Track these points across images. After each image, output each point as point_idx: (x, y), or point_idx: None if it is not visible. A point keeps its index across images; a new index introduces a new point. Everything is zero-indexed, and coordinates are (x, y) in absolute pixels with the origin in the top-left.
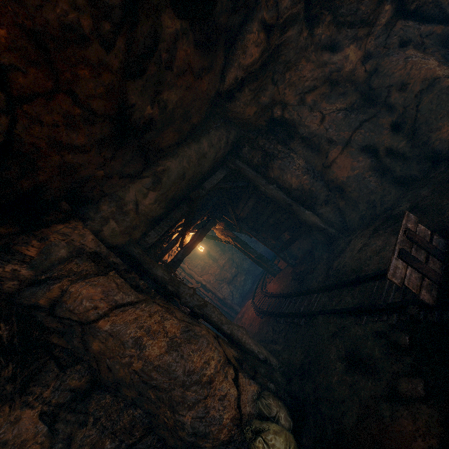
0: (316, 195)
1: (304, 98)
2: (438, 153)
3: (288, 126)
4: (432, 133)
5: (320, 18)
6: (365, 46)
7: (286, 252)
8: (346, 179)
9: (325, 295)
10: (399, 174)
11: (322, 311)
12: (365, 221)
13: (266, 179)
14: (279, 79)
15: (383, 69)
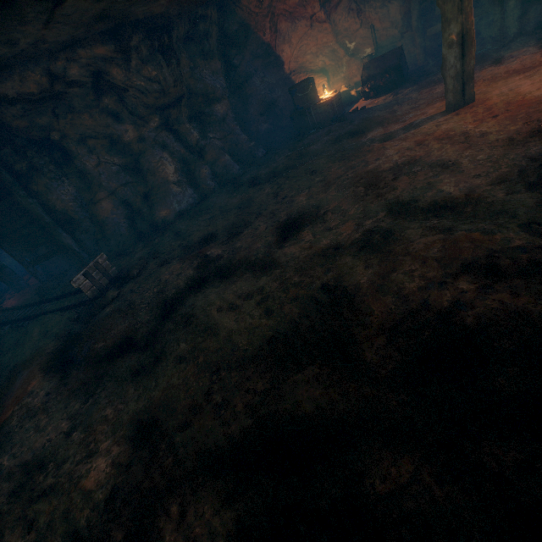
0: (79, 222)
1: (85, 139)
2: (157, 224)
3: (67, 152)
4: (157, 211)
5: (109, 93)
6: (142, 132)
7: (42, 268)
8: (106, 219)
9: (55, 302)
10: (139, 228)
11: (44, 312)
12: (111, 254)
13: (29, 190)
14: (61, 114)
15: (148, 155)
